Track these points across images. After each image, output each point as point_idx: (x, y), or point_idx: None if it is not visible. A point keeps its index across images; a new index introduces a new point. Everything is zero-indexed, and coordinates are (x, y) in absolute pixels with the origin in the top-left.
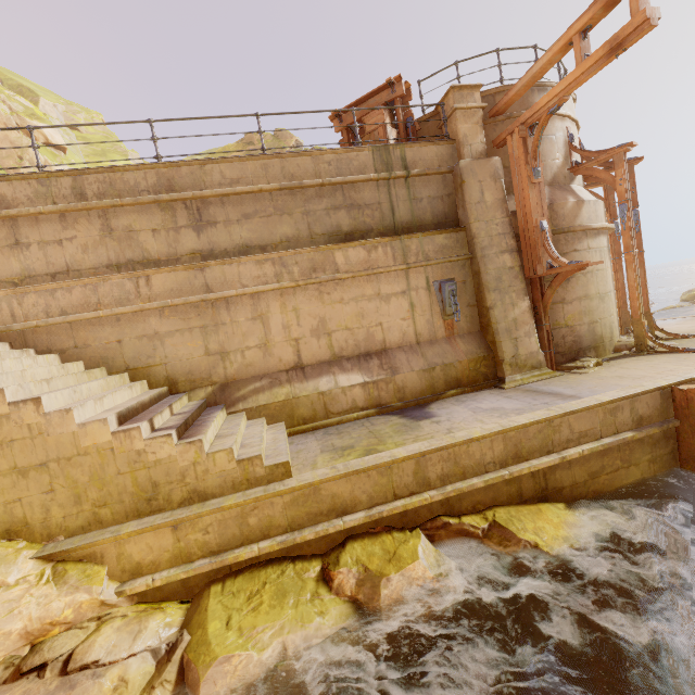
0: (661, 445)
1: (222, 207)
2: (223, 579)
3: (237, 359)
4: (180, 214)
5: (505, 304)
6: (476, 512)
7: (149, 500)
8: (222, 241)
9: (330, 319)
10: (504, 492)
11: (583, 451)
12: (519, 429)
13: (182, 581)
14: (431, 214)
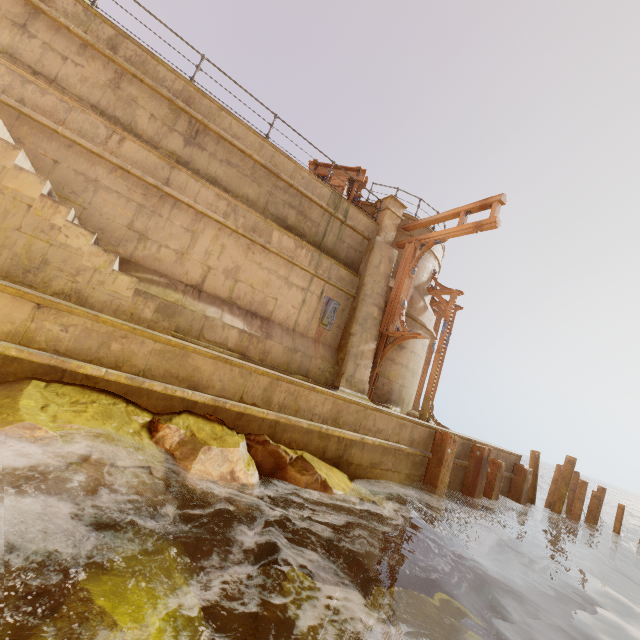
0: (417, 468)
1: (215, 144)
2: (49, 381)
3: (151, 248)
4: (182, 123)
5: (362, 338)
6: (289, 447)
7: (28, 270)
8: (200, 163)
9: (244, 271)
10: (315, 443)
11: (376, 440)
12: (346, 402)
13: (4, 361)
14: (345, 255)
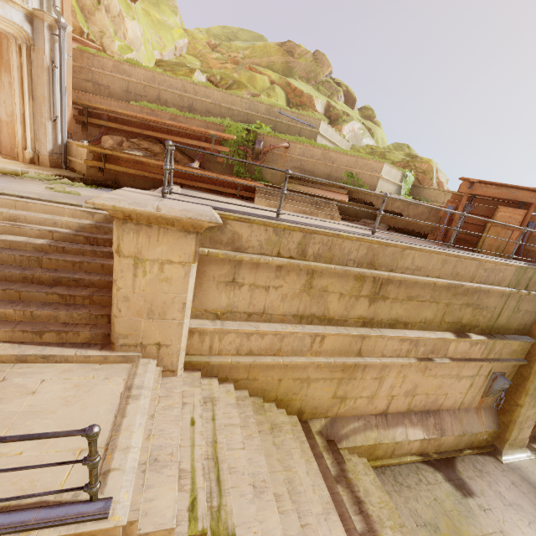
0: None
1: (397, 287)
2: None
3: (349, 403)
4: (366, 285)
5: (529, 405)
6: None
7: None
8: (382, 313)
9: (420, 386)
10: None
11: None
12: None
13: None
14: (518, 322)
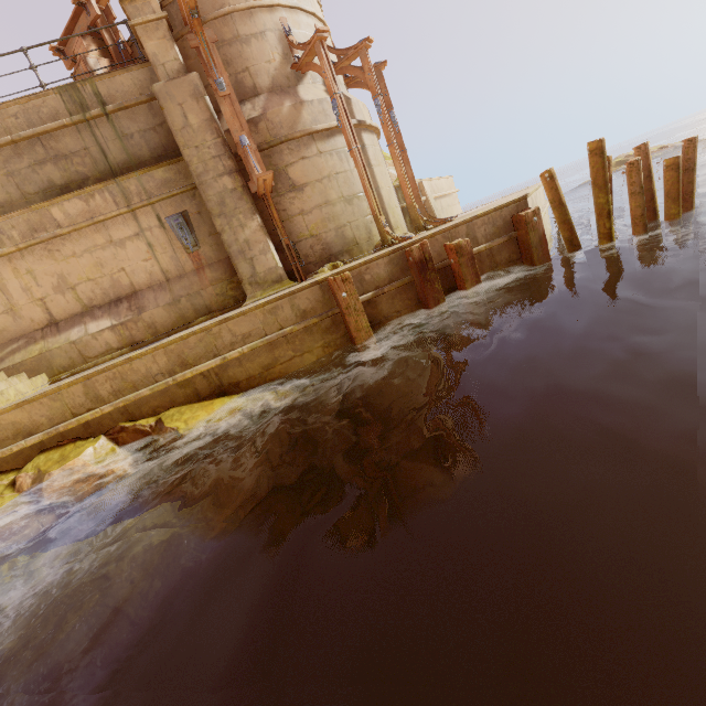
0: (333, 331)
1: None
2: None
3: None
4: None
5: (234, 227)
6: (158, 414)
7: None
8: None
9: (69, 274)
10: (181, 395)
11: (243, 349)
12: (179, 342)
13: None
14: (148, 149)
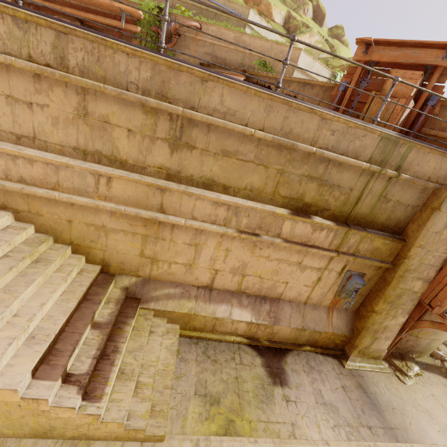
0: None
1: (205, 134)
2: None
3: (163, 267)
4: (162, 124)
5: (388, 314)
6: None
7: (45, 432)
8: (191, 167)
9: (251, 266)
10: None
11: None
12: None
13: None
14: (387, 216)
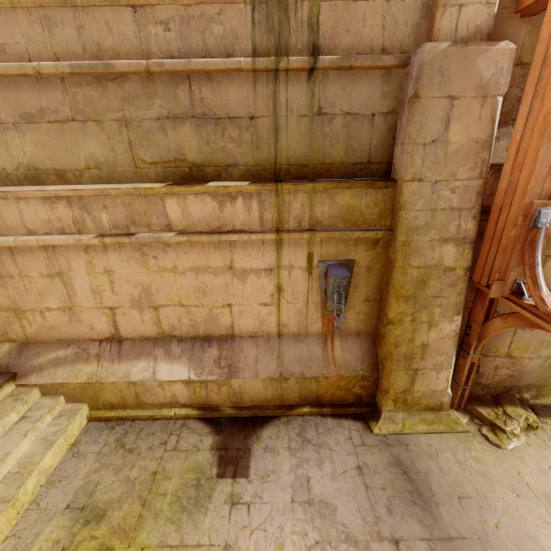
0: None
1: None
2: None
3: (36, 320)
4: None
5: (417, 322)
6: None
7: None
8: None
9: (157, 290)
10: None
11: None
12: None
13: None
14: (345, 147)
